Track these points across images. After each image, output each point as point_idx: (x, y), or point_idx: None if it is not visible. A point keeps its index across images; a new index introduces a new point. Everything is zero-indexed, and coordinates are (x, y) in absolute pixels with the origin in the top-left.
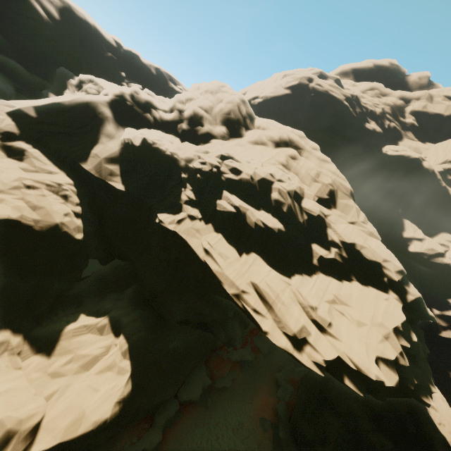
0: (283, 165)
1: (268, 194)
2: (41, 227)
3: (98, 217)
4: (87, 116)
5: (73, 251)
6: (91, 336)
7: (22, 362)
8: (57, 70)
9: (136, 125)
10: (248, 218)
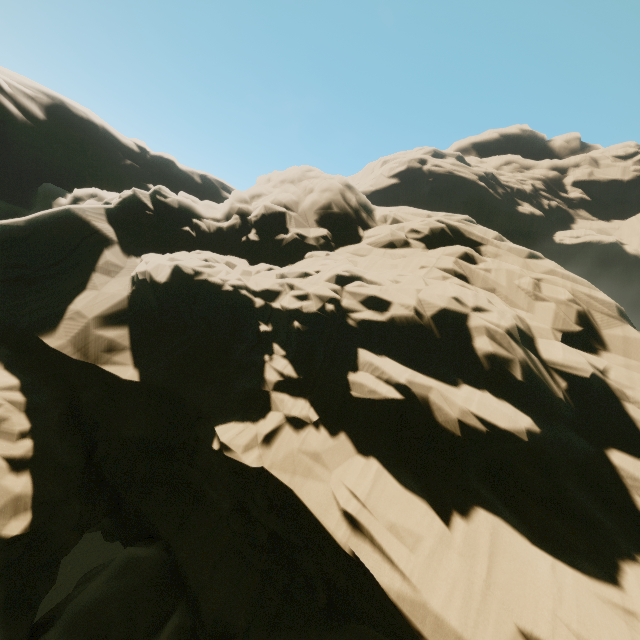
0: (459, 277)
1: (464, 344)
2: None
3: (84, 447)
4: (65, 243)
5: (5, 567)
6: None
7: None
8: (39, 188)
9: (164, 247)
10: (437, 409)
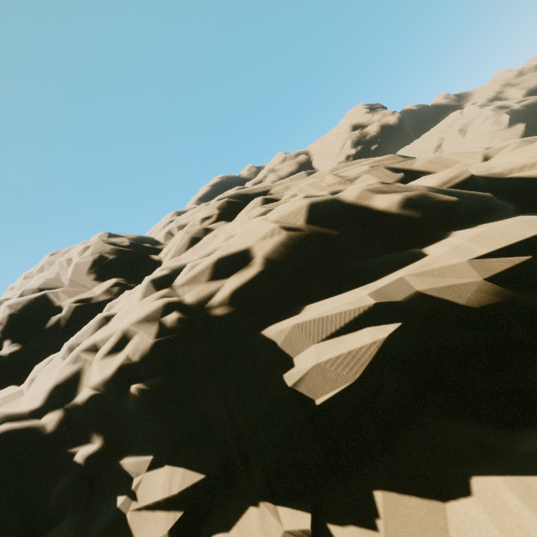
0: None
1: (369, 217)
2: None
3: None
4: None
5: None
6: None
7: None
8: None
9: None
10: (453, 295)
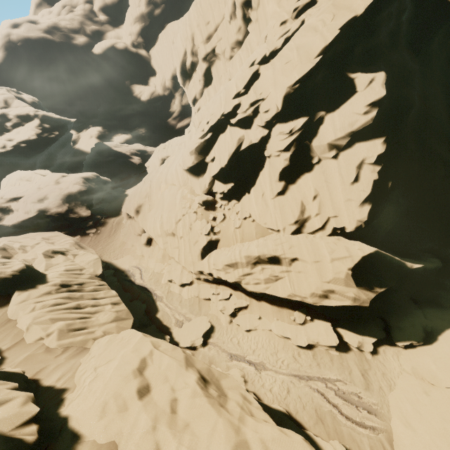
0: None
1: None
2: None
3: None
4: None
5: None
6: None
7: None
8: None
9: None
10: None
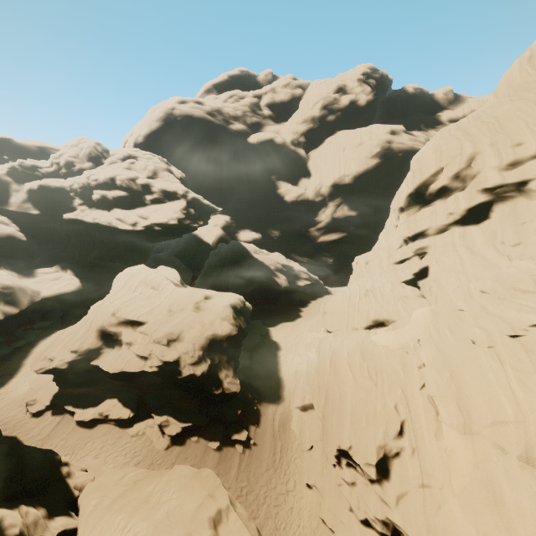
0: (127, 168)
1: (115, 183)
2: (1, 235)
3: (31, 234)
4: None
5: (24, 248)
6: (51, 272)
7: (21, 280)
8: None
9: (31, 181)
10: (108, 196)
